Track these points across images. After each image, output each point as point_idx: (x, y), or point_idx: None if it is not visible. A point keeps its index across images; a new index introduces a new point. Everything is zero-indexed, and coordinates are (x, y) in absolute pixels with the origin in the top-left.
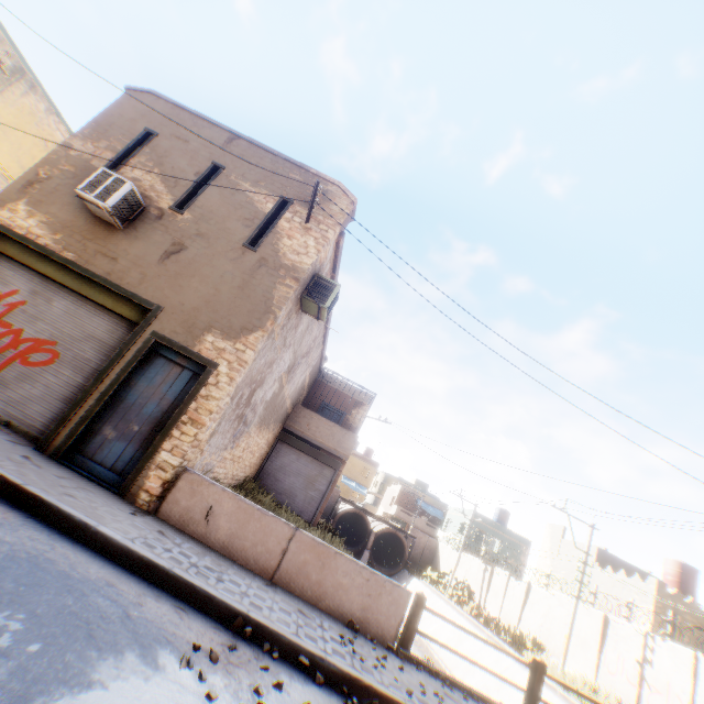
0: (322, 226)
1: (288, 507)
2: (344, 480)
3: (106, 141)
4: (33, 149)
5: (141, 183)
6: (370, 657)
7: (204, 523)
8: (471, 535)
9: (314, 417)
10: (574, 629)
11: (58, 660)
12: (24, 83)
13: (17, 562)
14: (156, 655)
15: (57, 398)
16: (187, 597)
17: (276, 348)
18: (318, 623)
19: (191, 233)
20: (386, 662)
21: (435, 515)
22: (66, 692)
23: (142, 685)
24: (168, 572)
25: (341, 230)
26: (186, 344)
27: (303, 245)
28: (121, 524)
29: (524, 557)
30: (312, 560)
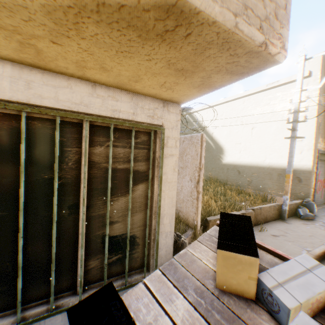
0: None
1: None
2: None
3: (324, 92)
4: None
5: None
6: None
7: None
8: None
9: None
10: None
11: None
12: None
13: None
14: None
15: None
16: None
17: None
18: None
19: None
20: None
21: None
22: None
23: None
24: None
25: None
26: None
27: None
28: None
29: None
30: None
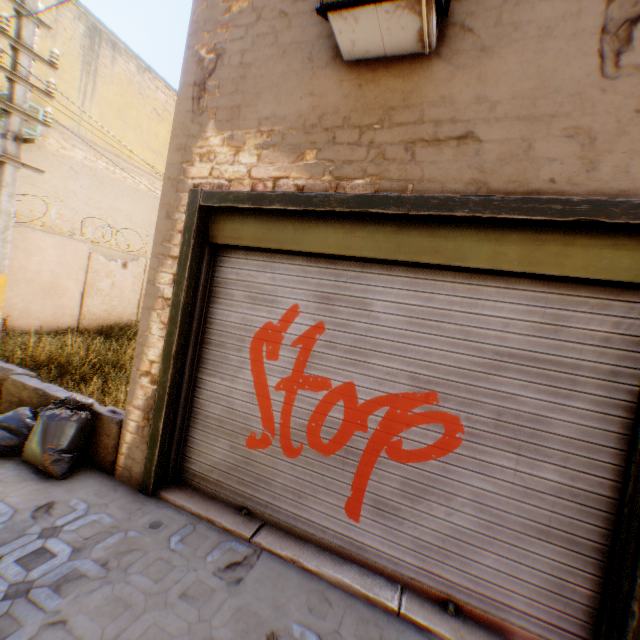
0: None
1: None
2: None
3: None
4: (149, 126)
5: None
6: None
7: None
8: None
9: None
10: None
11: None
12: (104, 46)
13: None
14: None
15: (519, 531)
16: None
17: None
18: None
19: None
20: None
21: None
22: None
23: None
24: None
25: None
26: None
27: None
28: None
29: None
30: None
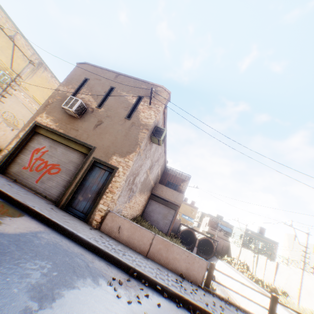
0: (156, 105)
1: (156, 227)
2: (183, 215)
3: (71, 85)
4: (47, 91)
5: (84, 99)
6: (189, 289)
7: (117, 232)
8: (246, 239)
9: (164, 188)
10: (303, 286)
11: (63, 278)
12: (42, 67)
13: (49, 245)
14: (98, 280)
15: (61, 186)
16: (111, 261)
17: (142, 159)
18: (166, 273)
19: (104, 116)
20: (197, 291)
21: (227, 230)
22: (65, 289)
23: (92, 290)
24: (103, 250)
25: (165, 106)
26: (105, 161)
27: (149, 115)
28: (85, 232)
29: (275, 250)
30: (163, 247)
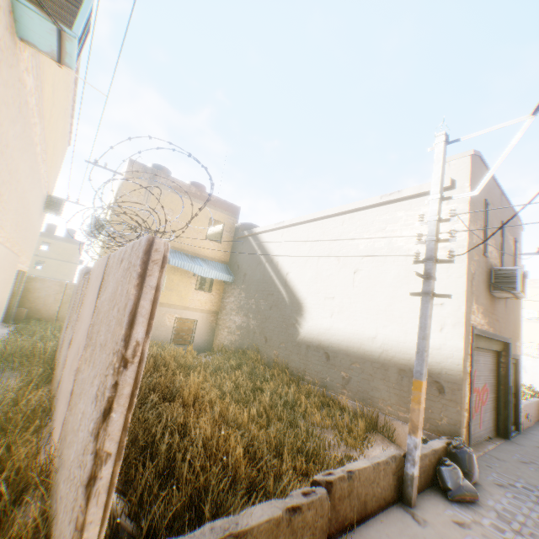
0: (520, 253)
1: None
2: None
3: (477, 220)
4: None
5: (491, 254)
6: None
7: (525, 420)
8: None
9: None
10: None
11: None
12: None
13: None
14: None
15: (491, 411)
16: None
17: None
18: None
19: None
20: None
21: None
22: None
23: None
24: None
25: None
26: (514, 353)
27: None
28: None
29: None
30: (533, 408)
